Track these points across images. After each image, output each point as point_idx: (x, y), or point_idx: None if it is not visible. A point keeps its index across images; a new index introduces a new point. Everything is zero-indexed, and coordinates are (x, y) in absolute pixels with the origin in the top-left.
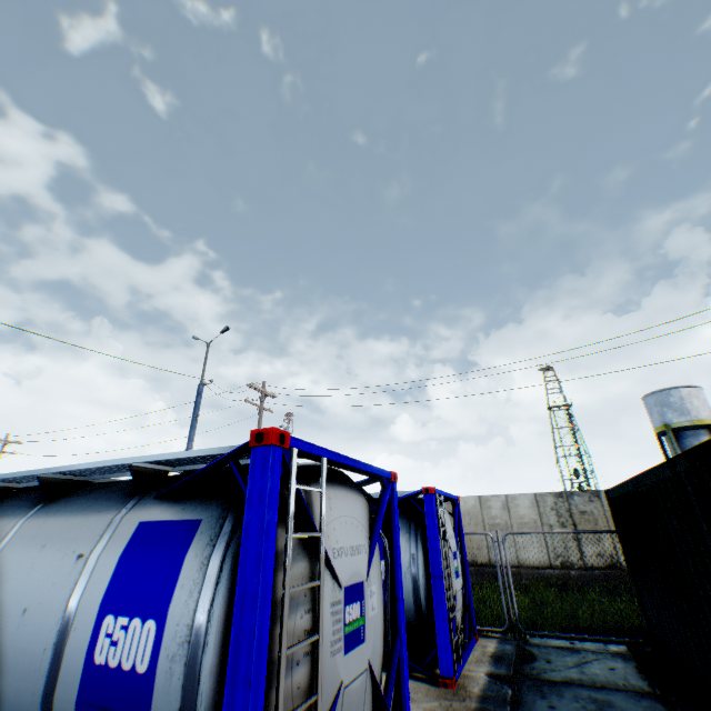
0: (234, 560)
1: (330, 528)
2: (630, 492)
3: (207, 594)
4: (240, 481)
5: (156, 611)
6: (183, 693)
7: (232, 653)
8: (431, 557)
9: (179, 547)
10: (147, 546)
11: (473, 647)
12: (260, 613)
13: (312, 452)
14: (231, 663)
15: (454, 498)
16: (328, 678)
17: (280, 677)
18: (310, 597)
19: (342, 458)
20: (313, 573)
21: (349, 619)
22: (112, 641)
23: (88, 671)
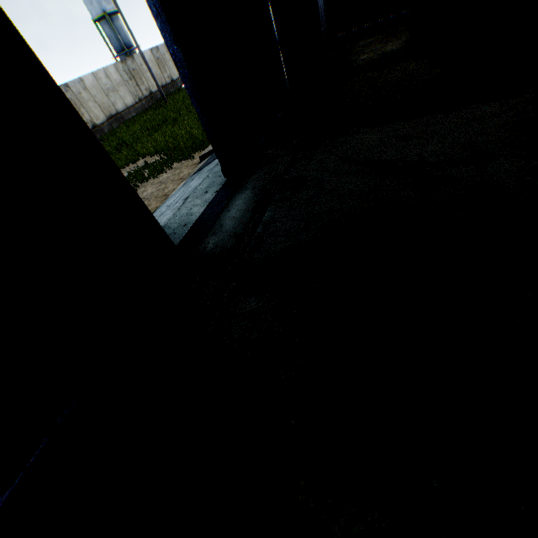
0: None
1: None
2: None
3: None
4: None
5: None
6: None
7: None
8: None
9: None
10: None
11: None
12: None
13: None
14: None
15: None
16: None
17: None
18: None
19: None
20: None
21: None
22: None
23: None
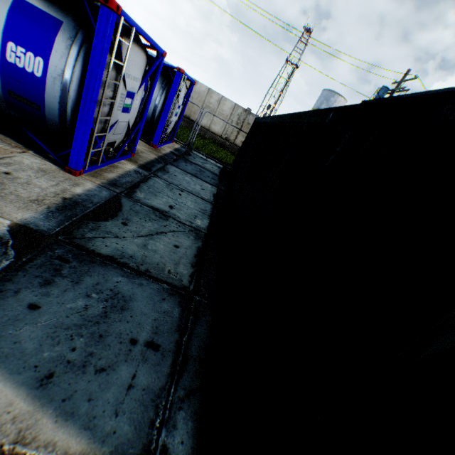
0: (85, 56)
1: (127, 64)
2: (259, 122)
3: (71, 63)
4: (91, 19)
5: (43, 56)
6: (62, 93)
7: (85, 90)
8: (167, 102)
9: (51, 31)
10: (27, 17)
11: (170, 144)
12: (98, 83)
13: (130, 23)
14: (85, 93)
15: (193, 82)
16: (114, 116)
17: (101, 106)
18: (114, 87)
19: (143, 32)
20: (117, 79)
21: (126, 103)
22: (17, 57)
23: (4, 63)
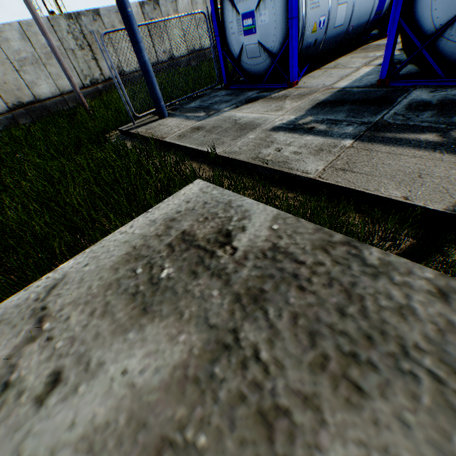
0: None
1: None
2: None
3: None
4: None
5: None
6: None
7: None
8: None
9: None
10: None
11: None
12: None
13: None
14: None
15: None
16: None
17: None
18: None
19: None
20: None
21: None
22: None
23: None
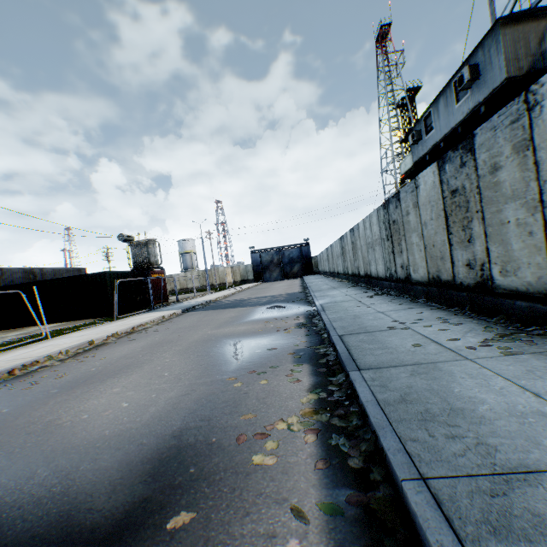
0: None
1: None
2: None
3: None
4: None
5: None
6: None
7: None
8: None
9: None
10: None
11: None
12: None
13: None
14: None
15: None
16: None
17: None
18: None
19: None
20: None
21: None
22: None
23: None
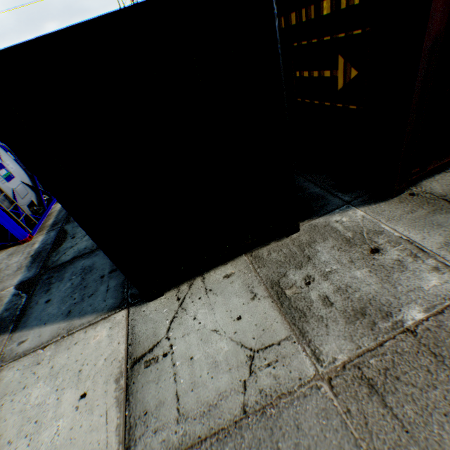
0: None
1: None
2: None
3: None
4: None
5: None
6: None
7: None
8: None
9: None
10: None
11: None
12: None
13: None
14: None
15: None
16: (8, 189)
17: None
18: None
19: None
20: None
21: (4, 175)
22: None
23: None
